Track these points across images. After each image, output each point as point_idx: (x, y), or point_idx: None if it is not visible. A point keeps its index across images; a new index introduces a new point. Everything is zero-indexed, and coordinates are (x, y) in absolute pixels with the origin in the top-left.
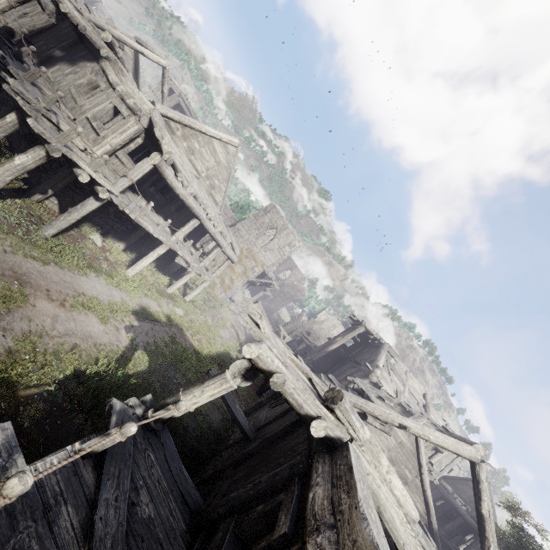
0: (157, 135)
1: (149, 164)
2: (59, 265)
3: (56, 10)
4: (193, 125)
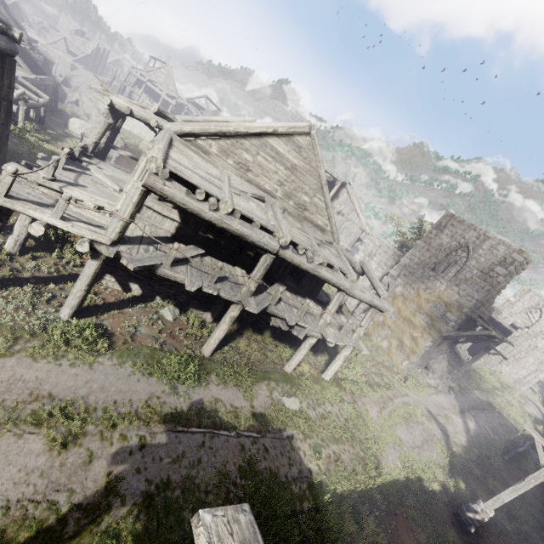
0: (140, 146)
1: (135, 188)
2: (28, 355)
3: (109, 110)
4: (224, 128)
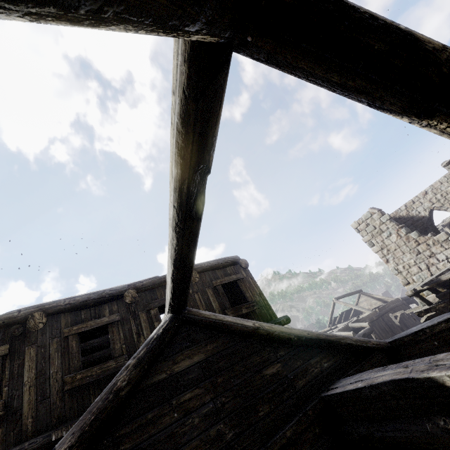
0: None
1: None
2: None
3: None
4: None
